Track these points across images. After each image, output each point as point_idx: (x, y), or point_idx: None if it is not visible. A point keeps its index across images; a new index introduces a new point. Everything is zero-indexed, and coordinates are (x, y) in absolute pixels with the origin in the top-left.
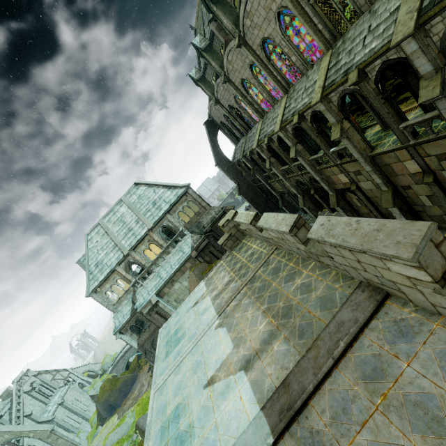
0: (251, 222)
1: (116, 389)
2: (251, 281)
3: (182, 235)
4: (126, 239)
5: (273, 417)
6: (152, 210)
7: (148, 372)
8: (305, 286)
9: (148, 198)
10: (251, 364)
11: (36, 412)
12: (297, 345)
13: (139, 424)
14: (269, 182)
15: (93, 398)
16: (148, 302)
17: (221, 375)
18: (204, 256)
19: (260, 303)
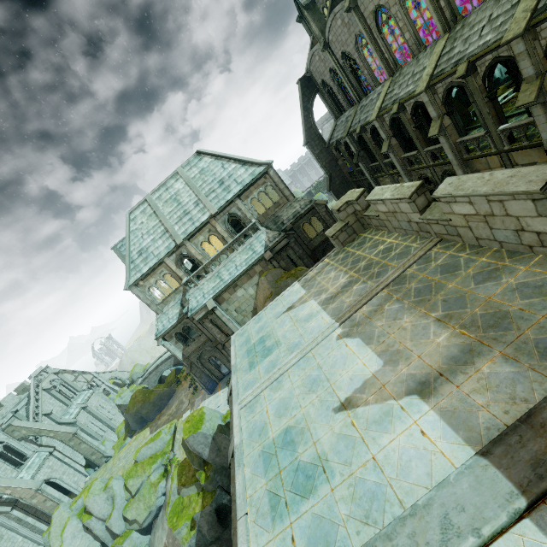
0: (411, 196)
1: (149, 401)
2: (396, 282)
3: (253, 231)
4: (180, 224)
5: (517, 470)
6: (217, 191)
7: (188, 389)
8: (531, 287)
9: (213, 174)
10: (433, 388)
11: (56, 413)
12: (541, 369)
13: (188, 443)
14: (376, 177)
15: (120, 407)
16: (202, 306)
17: (367, 398)
18: (280, 260)
19: (426, 309)
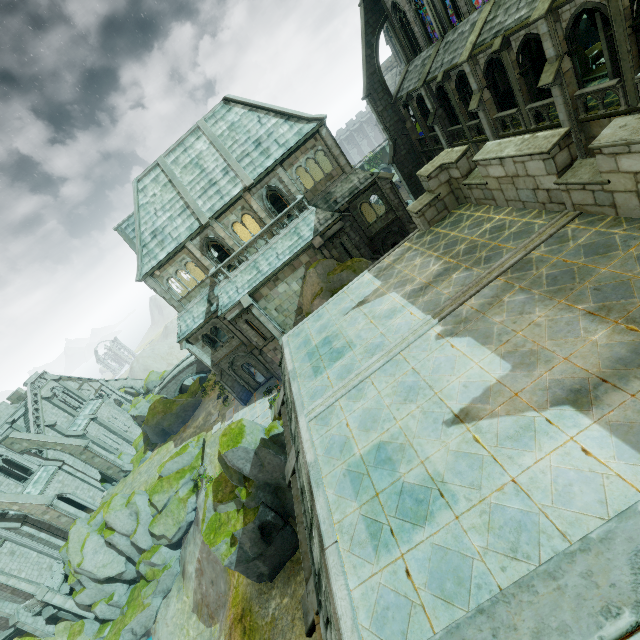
0: (552, 149)
1: (171, 413)
2: (517, 268)
3: (298, 210)
4: (205, 199)
5: None
6: (253, 155)
7: (217, 399)
8: None
9: (246, 131)
10: (595, 398)
11: (61, 424)
12: None
13: (227, 458)
14: (454, 146)
15: (136, 419)
16: (235, 303)
17: (494, 410)
18: (331, 248)
19: (568, 300)
